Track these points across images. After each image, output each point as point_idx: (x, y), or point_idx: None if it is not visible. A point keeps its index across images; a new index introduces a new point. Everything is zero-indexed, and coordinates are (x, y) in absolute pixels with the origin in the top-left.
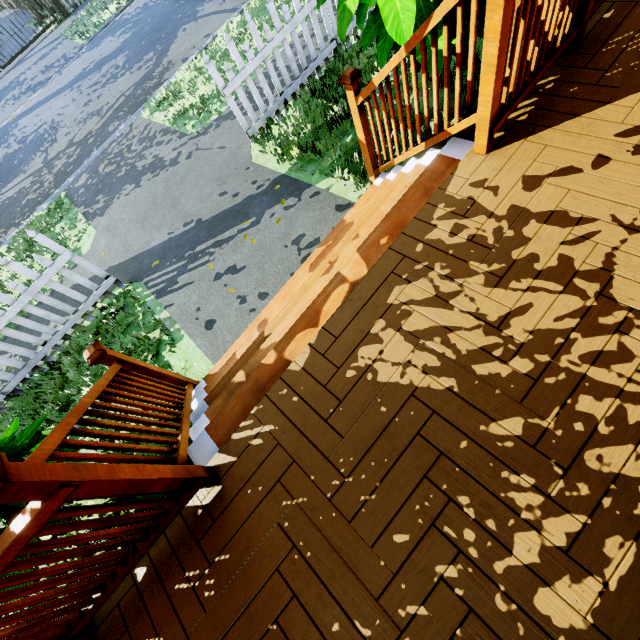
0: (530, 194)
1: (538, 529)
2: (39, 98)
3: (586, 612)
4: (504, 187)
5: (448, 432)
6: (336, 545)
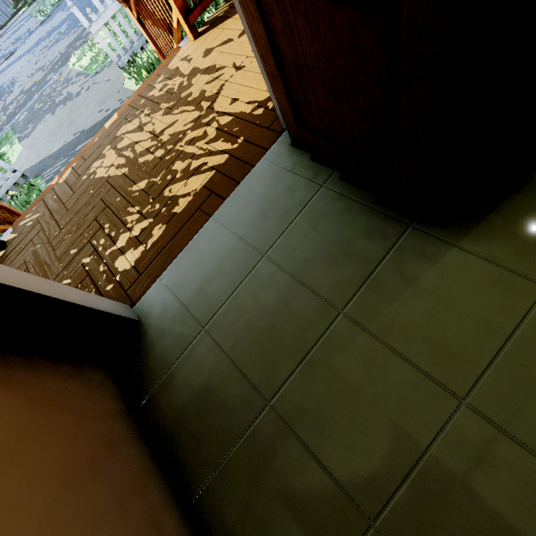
0: (204, 59)
1: (131, 230)
2: (8, 63)
3: (133, 261)
4: (195, 58)
5: (114, 195)
6: (45, 263)
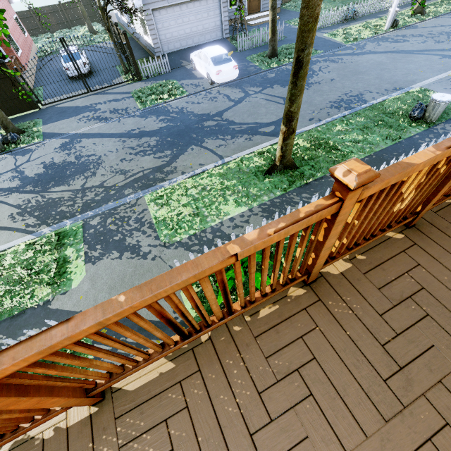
0: None
1: None
2: (100, 130)
3: None
4: None
5: None
6: None
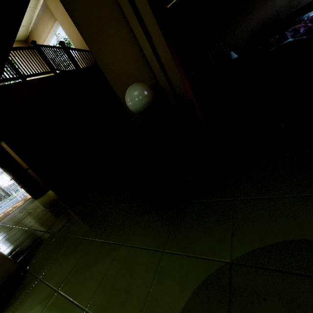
0: None
1: None
2: None
3: None
4: None
5: None
6: None
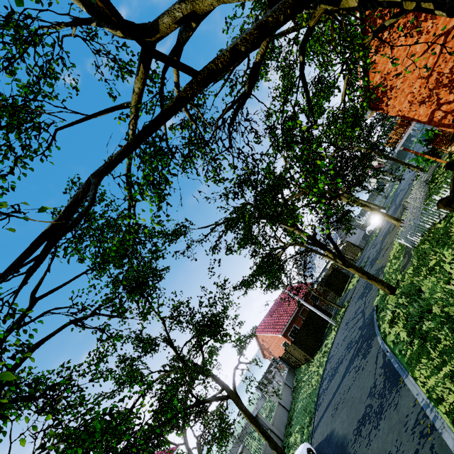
0: None
1: None
2: (376, 241)
3: None
4: None
5: None
6: None
